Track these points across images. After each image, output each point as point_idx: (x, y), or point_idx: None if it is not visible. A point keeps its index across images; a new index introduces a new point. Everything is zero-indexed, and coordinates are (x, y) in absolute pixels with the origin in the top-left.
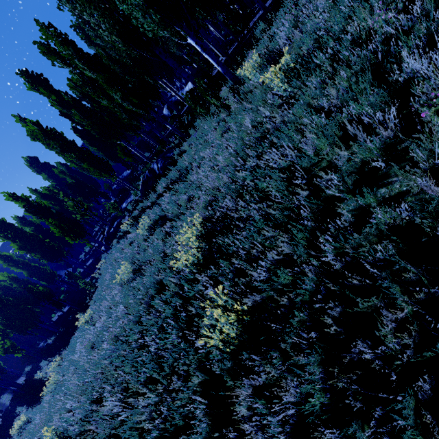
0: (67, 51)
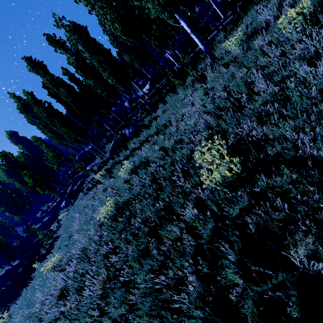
0: (73, 36)
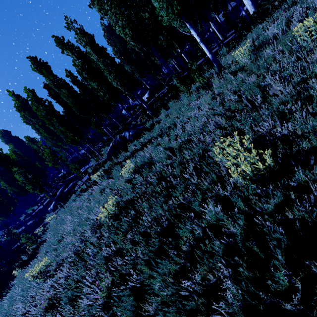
0: (83, 38)
